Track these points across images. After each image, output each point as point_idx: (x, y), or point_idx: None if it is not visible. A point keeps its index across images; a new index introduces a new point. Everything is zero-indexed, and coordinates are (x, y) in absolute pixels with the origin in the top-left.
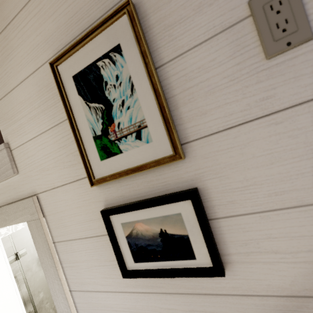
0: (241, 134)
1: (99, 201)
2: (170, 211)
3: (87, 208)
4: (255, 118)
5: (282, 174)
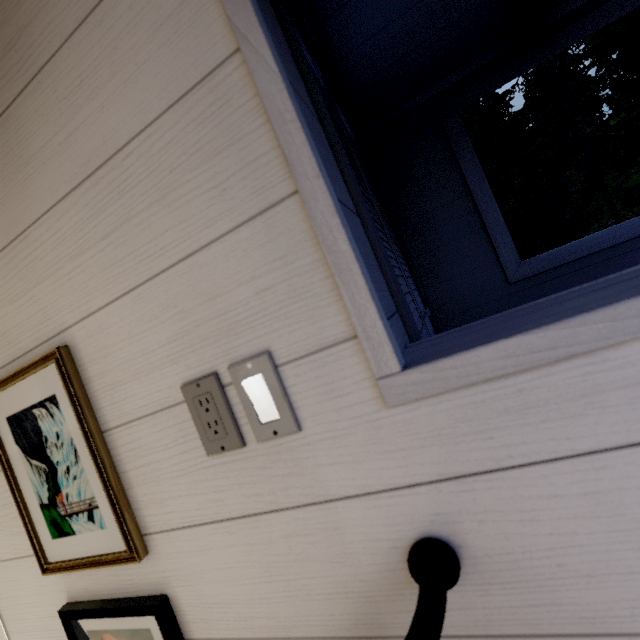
0: (200, 537)
1: (60, 590)
2: (139, 624)
3: (47, 597)
4: (211, 521)
5: (247, 595)
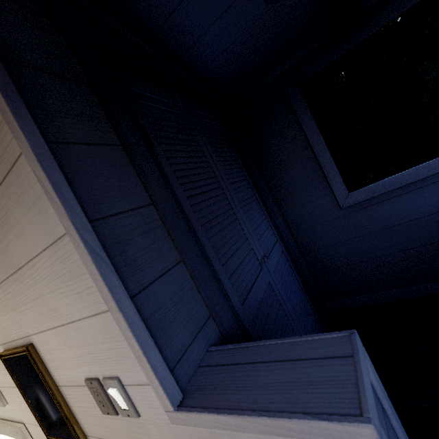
0: None
1: None
2: None
3: None
4: None
5: None
